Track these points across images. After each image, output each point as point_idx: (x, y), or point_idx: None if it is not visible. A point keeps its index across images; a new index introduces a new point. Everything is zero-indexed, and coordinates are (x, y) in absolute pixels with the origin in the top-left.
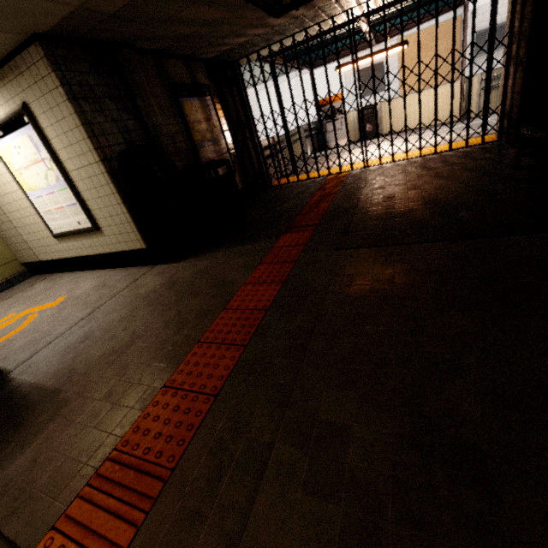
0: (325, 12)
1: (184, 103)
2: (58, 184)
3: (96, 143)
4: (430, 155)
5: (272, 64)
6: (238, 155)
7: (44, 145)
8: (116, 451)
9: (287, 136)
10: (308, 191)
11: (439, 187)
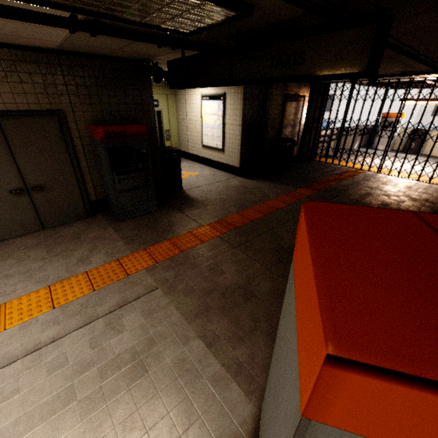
0: (393, 77)
1: (287, 104)
2: (218, 126)
3: (243, 118)
4: (424, 182)
5: (349, 92)
6: (303, 136)
7: (223, 111)
8: (222, 220)
9: (341, 133)
10: (332, 172)
11: (399, 200)
